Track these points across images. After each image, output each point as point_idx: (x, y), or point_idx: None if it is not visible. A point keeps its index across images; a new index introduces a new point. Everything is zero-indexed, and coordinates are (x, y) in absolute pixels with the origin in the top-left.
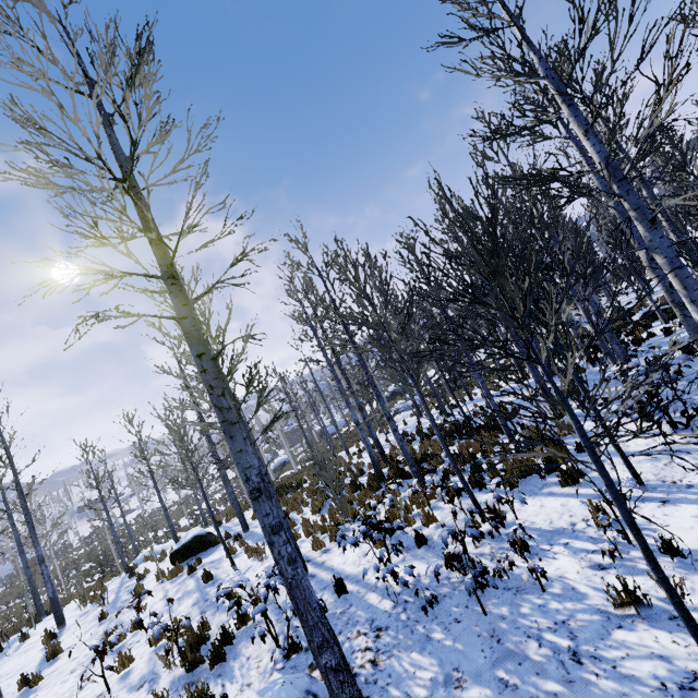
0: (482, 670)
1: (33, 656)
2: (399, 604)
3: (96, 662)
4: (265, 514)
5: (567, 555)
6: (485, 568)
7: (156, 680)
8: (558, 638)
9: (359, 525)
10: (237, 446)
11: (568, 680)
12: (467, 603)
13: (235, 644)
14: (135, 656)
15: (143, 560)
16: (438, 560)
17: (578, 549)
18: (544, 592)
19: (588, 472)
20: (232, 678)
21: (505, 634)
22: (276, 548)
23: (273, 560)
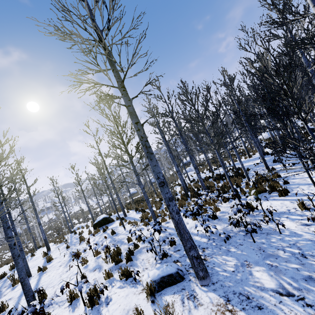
0: (258, 261)
1: (39, 261)
2: (210, 240)
3: (70, 262)
4: (166, 192)
5: (289, 221)
6: (255, 223)
7: (101, 268)
8: (293, 249)
9: (194, 206)
10: (153, 163)
11: (302, 263)
12: (244, 238)
13: (134, 255)
14: (88, 260)
15: (77, 229)
16: (225, 224)
17: (294, 218)
18: (281, 234)
19: (291, 191)
20: (138, 266)
21: (266, 248)
22: (171, 207)
23: (142, 226)
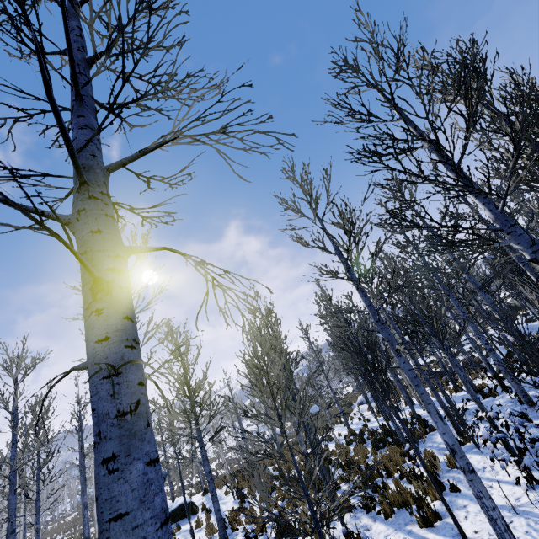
0: None
1: None
2: None
3: None
4: None
5: None
6: None
7: None
8: None
9: (242, 535)
10: None
11: None
12: None
13: None
14: None
15: None
16: None
17: None
18: None
19: (447, 516)
20: None
21: None
22: None
23: None
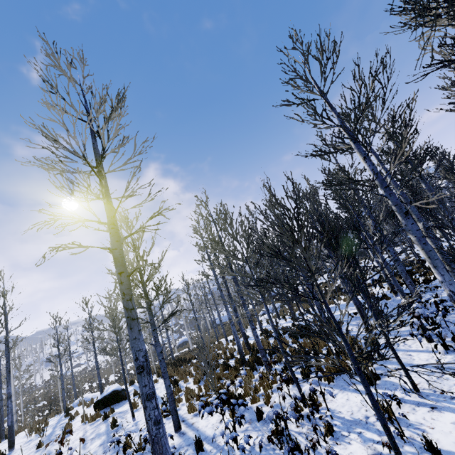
0: None
1: None
2: None
3: None
4: (144, 385)
5: (359, 442)
6: (296, 445)
7: None
8: None
9: (214, 399)
10: (133, 335)
11: None
12: None
13: None
14: None
15: (78, 403)
16: (270, 433)
17: (367, 438)
18: None
19: (383, 377)
20: None
21: None
22: (147, 411)
23: None
